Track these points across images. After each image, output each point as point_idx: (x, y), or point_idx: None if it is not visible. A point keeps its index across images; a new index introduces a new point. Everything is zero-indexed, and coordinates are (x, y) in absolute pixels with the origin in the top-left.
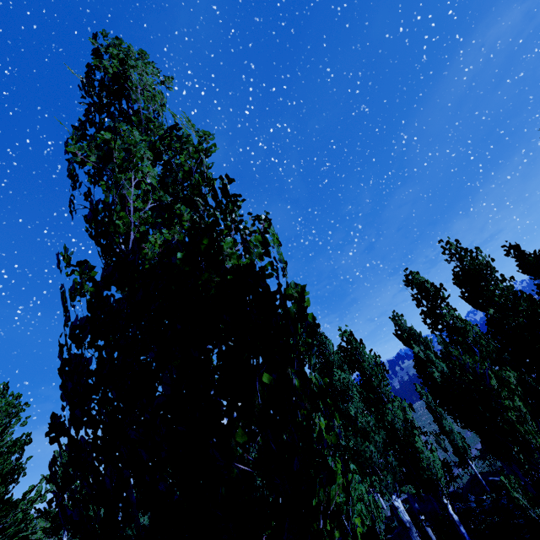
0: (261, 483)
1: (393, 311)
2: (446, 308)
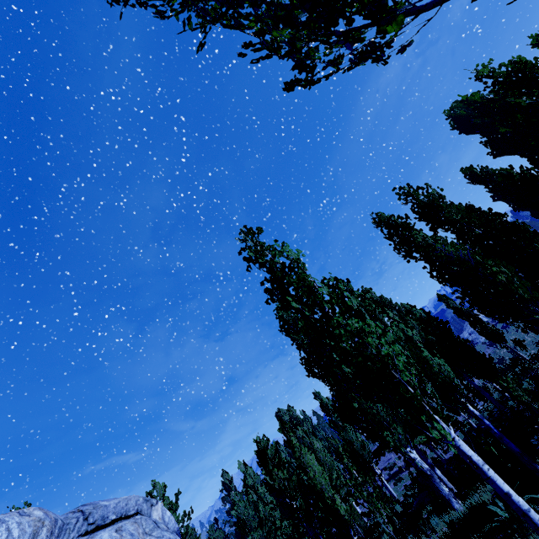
0: (264, 510)
1: (362, 287)
2: (416, 232)
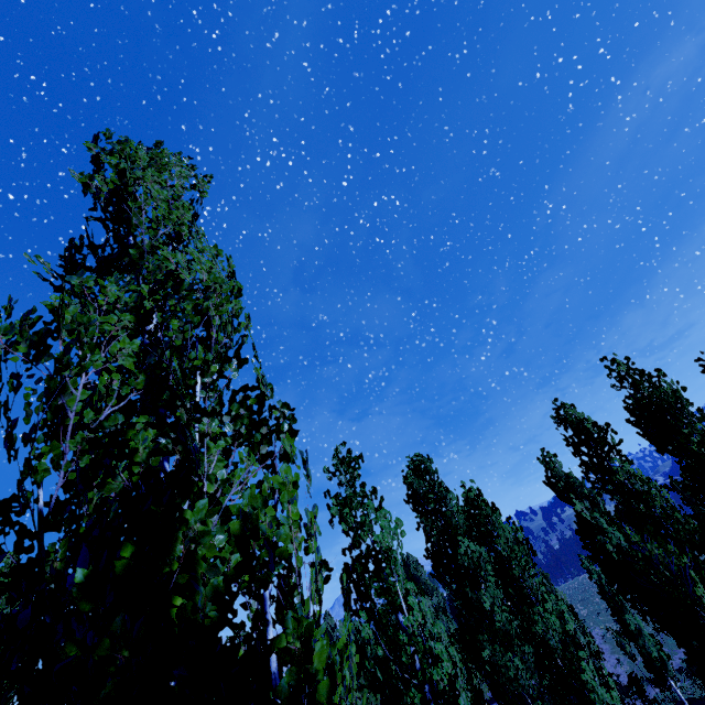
0: None
1: (542, 449)
2: (618, 460)
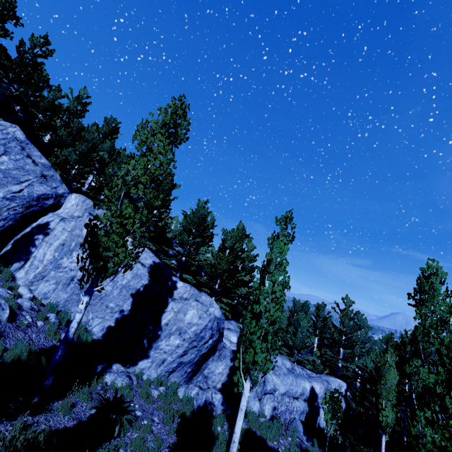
0: None
1: None
2: None
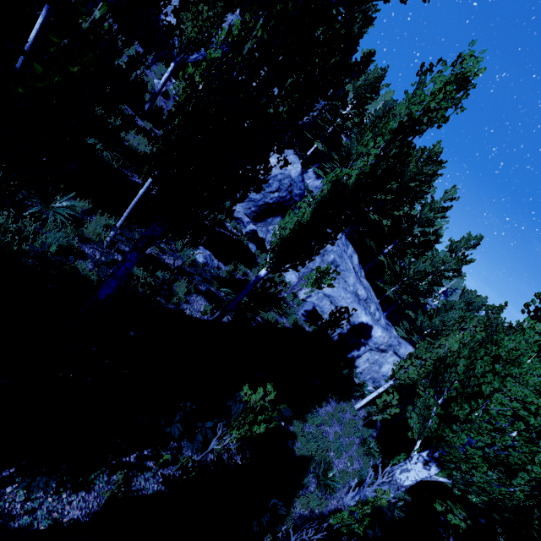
0: None
1: None
2: None
